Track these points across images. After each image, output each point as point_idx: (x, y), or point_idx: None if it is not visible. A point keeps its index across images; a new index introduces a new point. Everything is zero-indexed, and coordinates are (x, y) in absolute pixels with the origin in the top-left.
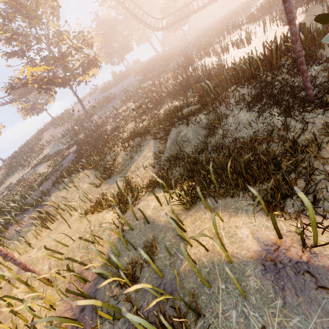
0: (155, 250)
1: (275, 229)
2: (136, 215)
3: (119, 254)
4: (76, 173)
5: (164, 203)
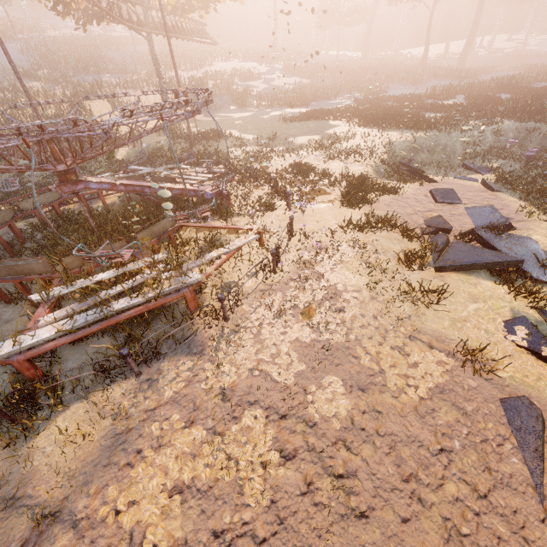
0: None
1: None
2: None
3: None
4: None
5: None
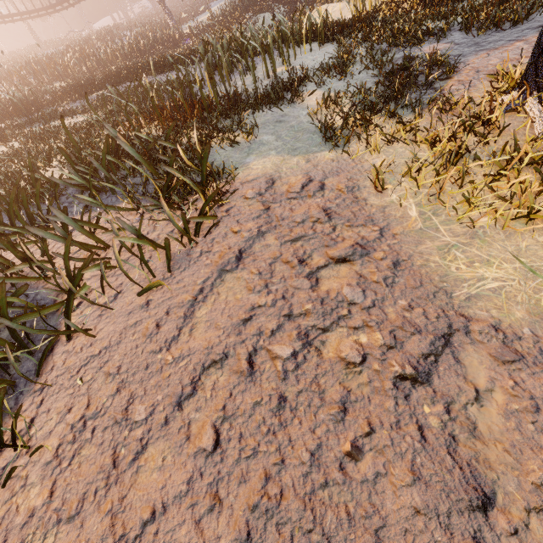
0: None
1: None
2: None
3: None
4: None
5: None
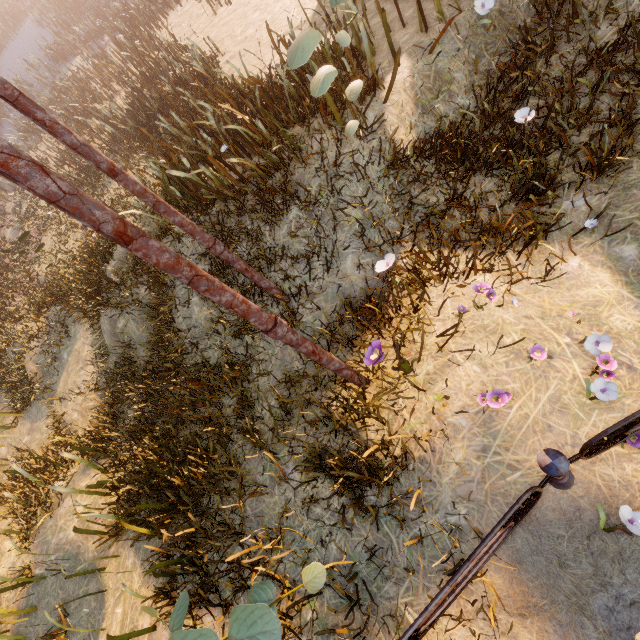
0: (60, 639)
1: None
2: (54, 540)
3: (27, 632)
4: None
5: (98, 506)
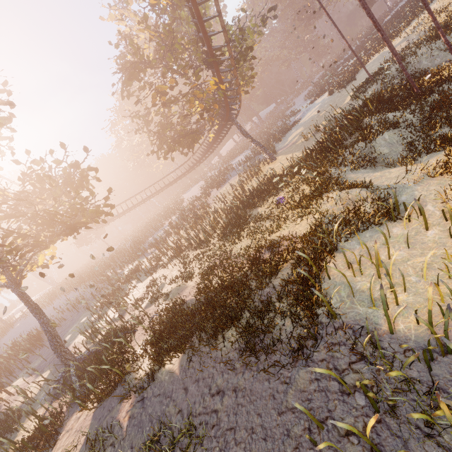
0: None
1: None
2: None
3: None
4: (318, 285)
5: None
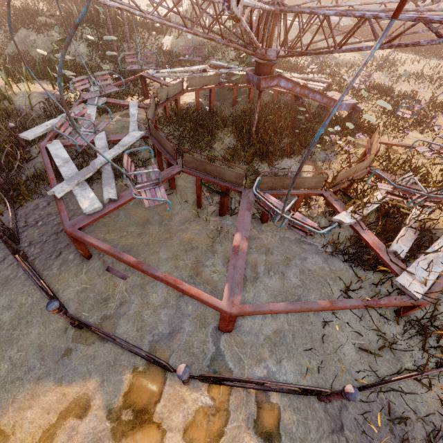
0: None
1: (51, 84)
2: None
3: None
4: None
5: None
